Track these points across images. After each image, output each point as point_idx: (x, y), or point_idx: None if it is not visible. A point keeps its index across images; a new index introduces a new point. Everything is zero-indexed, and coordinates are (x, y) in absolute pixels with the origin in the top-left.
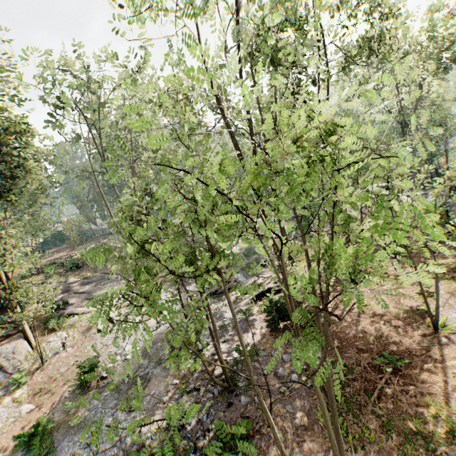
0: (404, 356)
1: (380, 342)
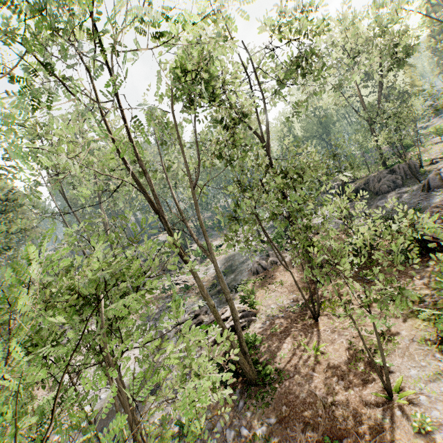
0: (351, 439)
1: (329, 413)
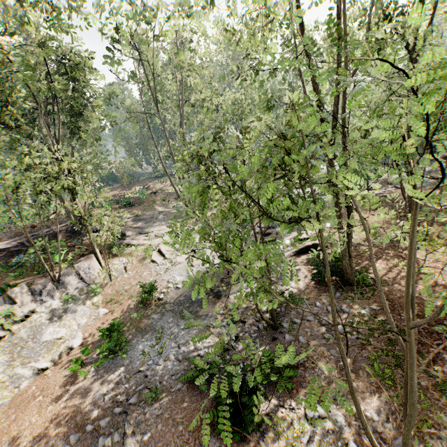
0: None
1: None
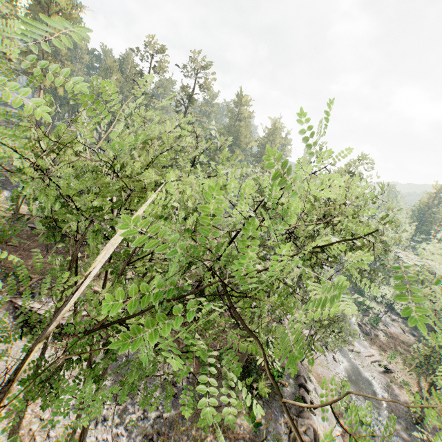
0: None
1: None
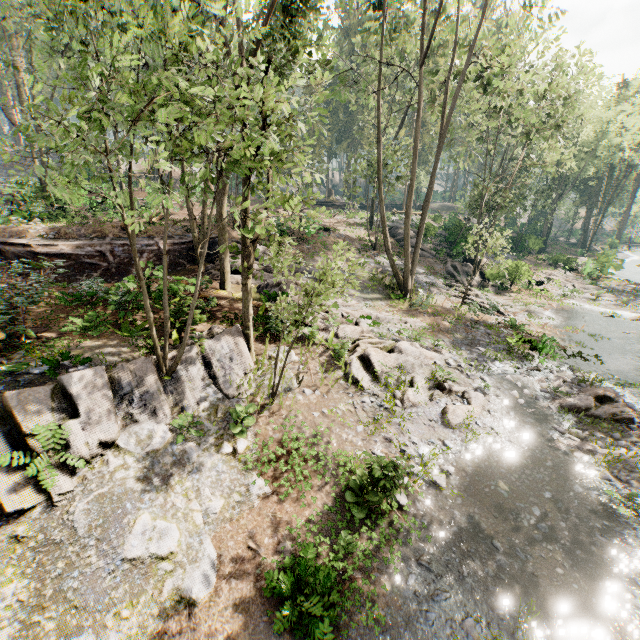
0: None
1: None
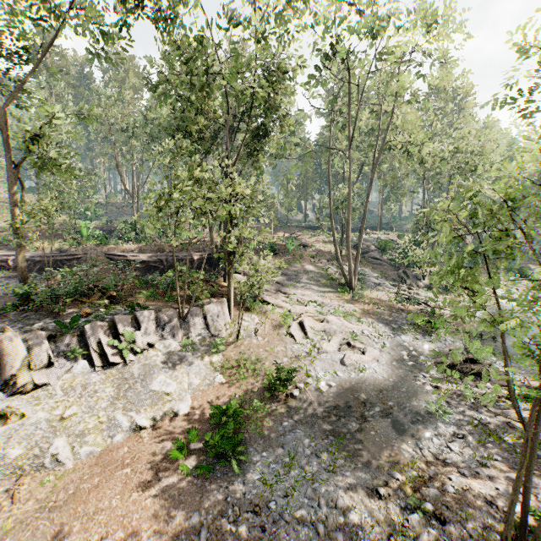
0: None
1: None
